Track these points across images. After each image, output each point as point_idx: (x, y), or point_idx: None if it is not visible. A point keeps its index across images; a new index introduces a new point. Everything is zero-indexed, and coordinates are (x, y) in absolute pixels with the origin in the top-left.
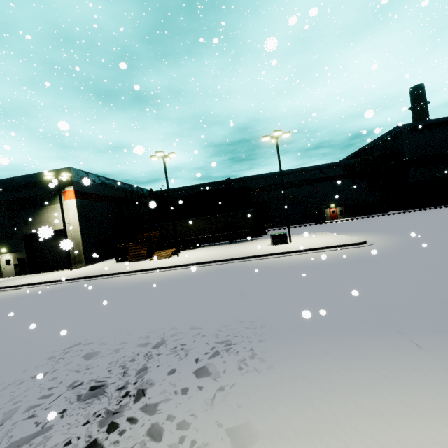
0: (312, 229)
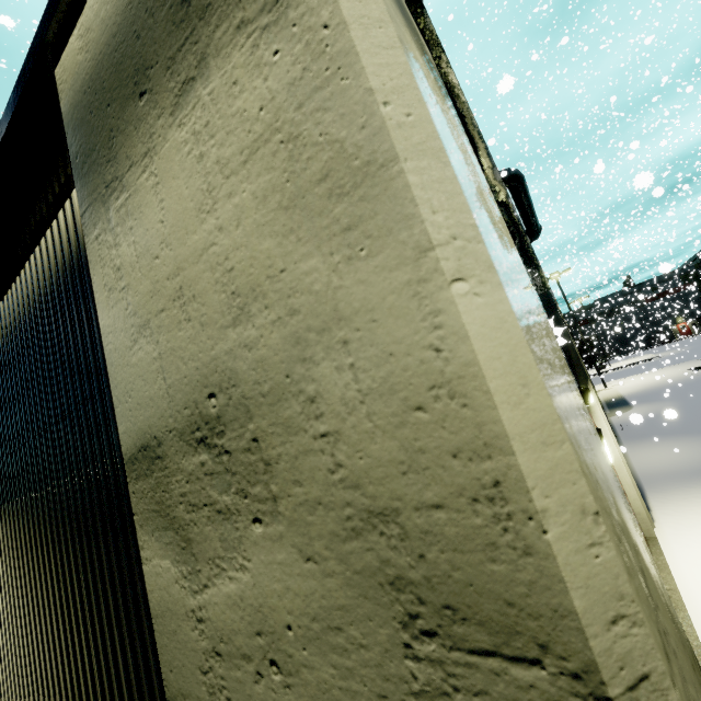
0: (646, 353)
